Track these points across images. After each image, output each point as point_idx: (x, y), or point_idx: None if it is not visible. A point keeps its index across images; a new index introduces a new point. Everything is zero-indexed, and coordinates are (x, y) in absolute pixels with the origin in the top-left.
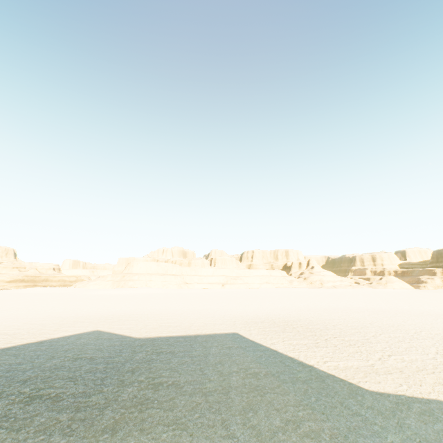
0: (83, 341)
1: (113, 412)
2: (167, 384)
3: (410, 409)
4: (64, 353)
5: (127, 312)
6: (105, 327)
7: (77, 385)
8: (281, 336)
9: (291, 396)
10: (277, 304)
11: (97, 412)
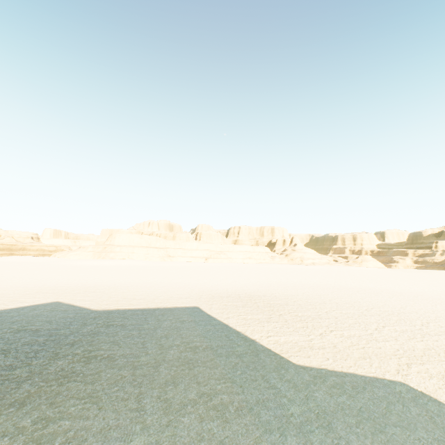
0: (36, 313)
1: (31, 385)
2: (102, 357)
3: (325, 382)
4: (10, 324)
5: (98, 284)
6: (67, 298)
7: (7, 357)
8: (239, 311)
9: (219, 370)
10: (251, 280)
11: (14, 386)
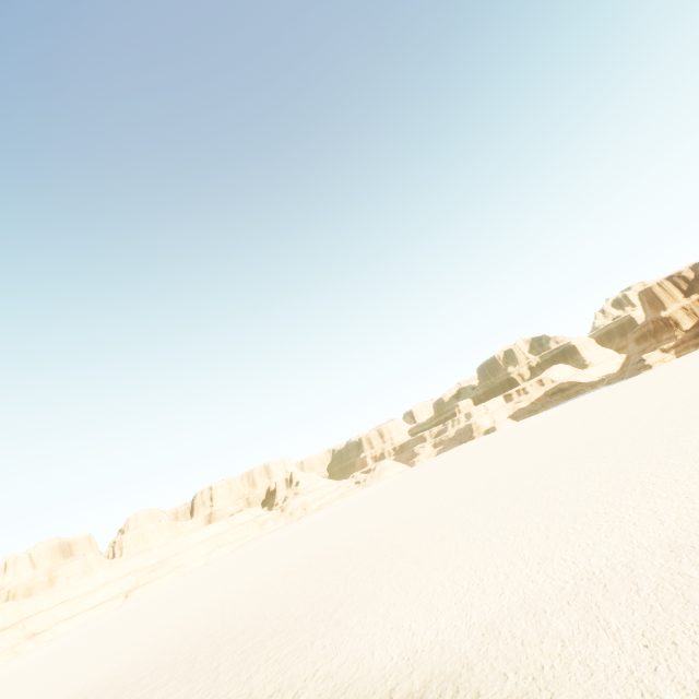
0: None
1: None
2: None
3: None
4: None
5: None
6: None
7: None
8: None
9: None
10: (132, 639)
11: None
